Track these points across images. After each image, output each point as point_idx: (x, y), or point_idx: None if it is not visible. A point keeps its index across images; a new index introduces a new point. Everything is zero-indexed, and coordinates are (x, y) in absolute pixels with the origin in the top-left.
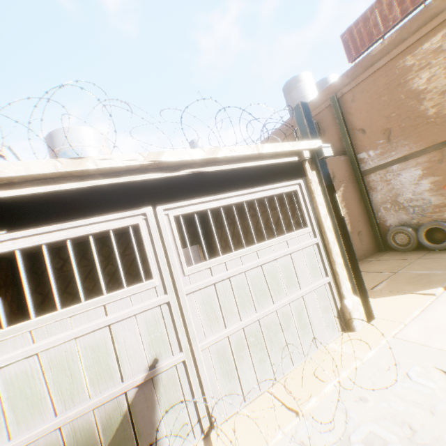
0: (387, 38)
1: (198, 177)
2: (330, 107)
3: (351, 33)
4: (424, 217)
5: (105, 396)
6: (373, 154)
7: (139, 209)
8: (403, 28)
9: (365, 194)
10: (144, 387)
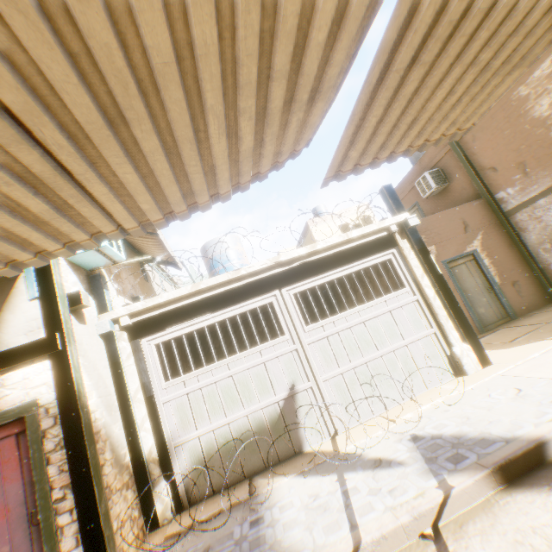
0: None
1: (306, 265)
2: (451, 151)
3: None
4: None
5: (267, 402)
6: (511, 191)
7: (271, 292)
8: None
9: (514, 237)
10: (288, 401)
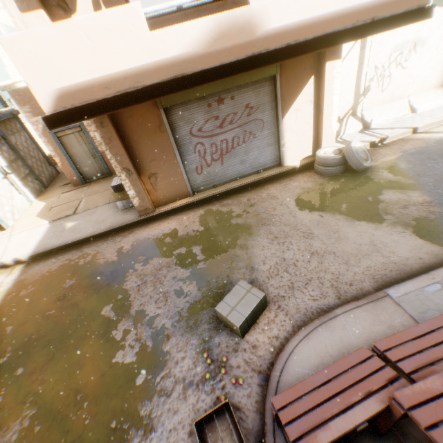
0: None
1: None
2: None
3: None
4: None
5: None
6: None
7: None
8: None
9: None
10: None
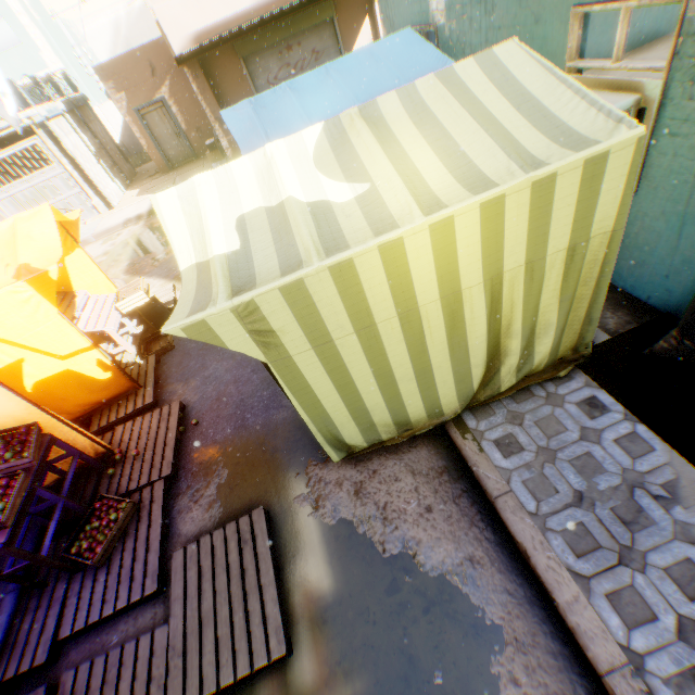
0: None
1: None
2: None
3: None
4: None
5: None
6: None
7: None
8: None
9: None
10: None
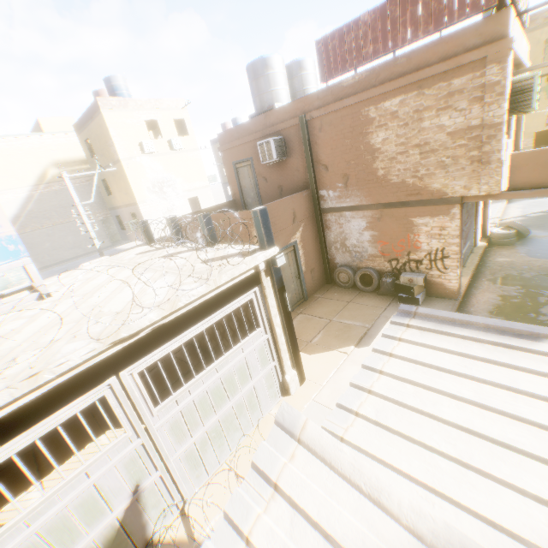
0: (359, 74)
1: (159, 329)
2: (299, 127)
3: (327, 46)
4: (363, 262)
5: (101, 527)
6: (332, 195)
7: (103, 383)
8: (374, 72)
9: (322, 231)
10: (131, 505)
